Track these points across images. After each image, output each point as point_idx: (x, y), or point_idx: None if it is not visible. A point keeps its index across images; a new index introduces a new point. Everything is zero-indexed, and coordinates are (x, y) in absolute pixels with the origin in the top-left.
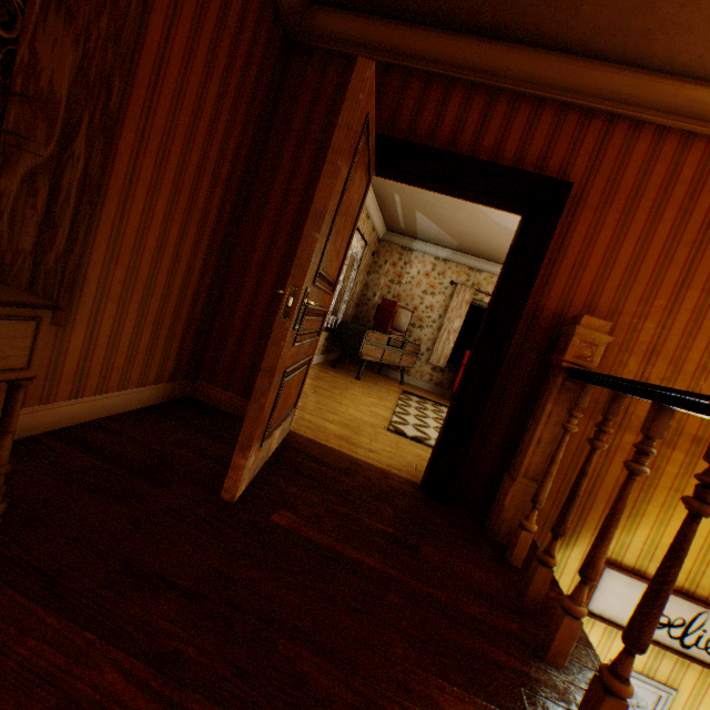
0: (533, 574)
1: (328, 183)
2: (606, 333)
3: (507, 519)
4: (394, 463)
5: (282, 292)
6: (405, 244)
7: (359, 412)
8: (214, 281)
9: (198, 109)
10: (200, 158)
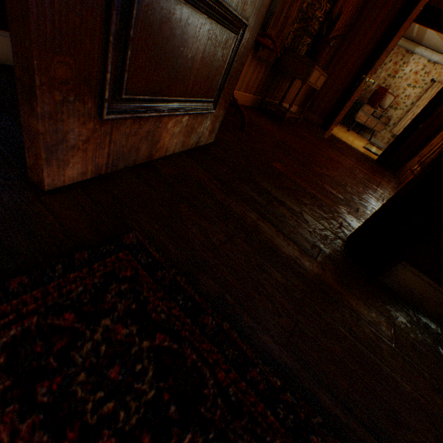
0: (406, 175)
1: (395, 40)
2: None
3: (404, 171)
4: (365, 154)
5: (363, 77)
6: (409, 49)
7: (351, 140)
8: (324, 69)
9: (353, 0)
10: (344, 19)
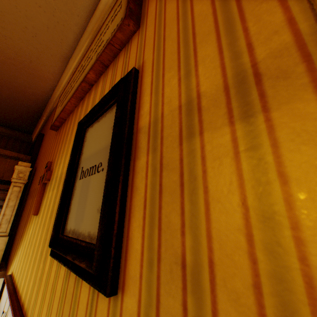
0: None
1: None
2: (19, 165)
3: None
4: None
5: None
6: None
7: None
8: None
9: None
10: None
